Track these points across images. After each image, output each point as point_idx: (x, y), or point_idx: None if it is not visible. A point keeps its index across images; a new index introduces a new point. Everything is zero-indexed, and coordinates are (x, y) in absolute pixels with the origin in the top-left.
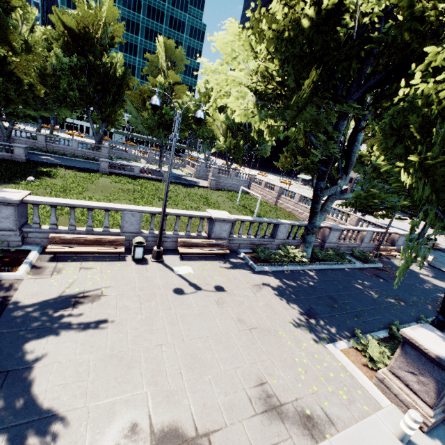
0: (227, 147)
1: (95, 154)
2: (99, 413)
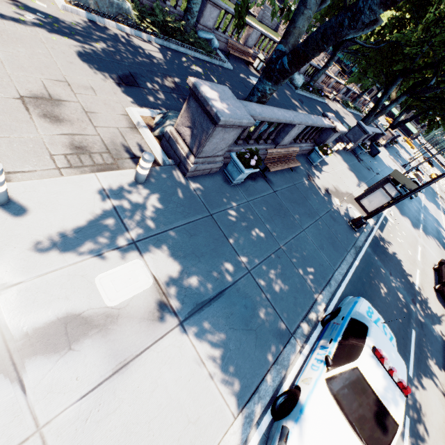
0: None
1: None
2: None
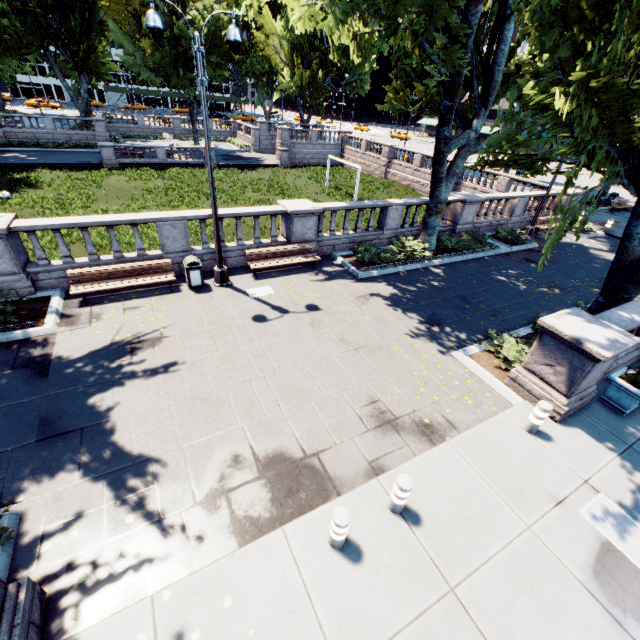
0: (296, 86)
1: (87, 137)
2: (196, 451)
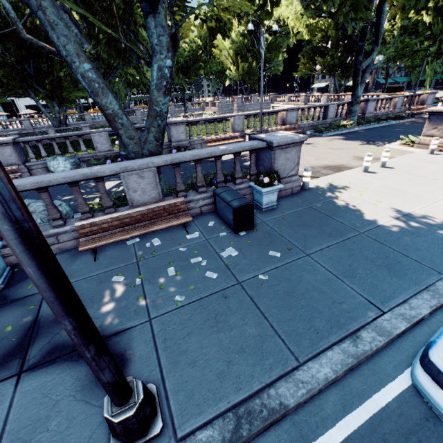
0: (240, 74)
1: (132, 119)
2: None
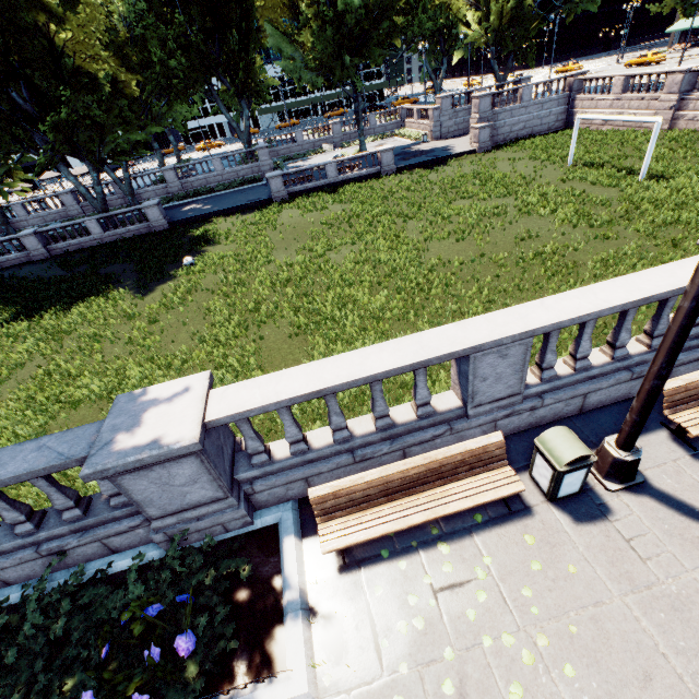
0: (491, 30)
1: (252, 169)
2: None
